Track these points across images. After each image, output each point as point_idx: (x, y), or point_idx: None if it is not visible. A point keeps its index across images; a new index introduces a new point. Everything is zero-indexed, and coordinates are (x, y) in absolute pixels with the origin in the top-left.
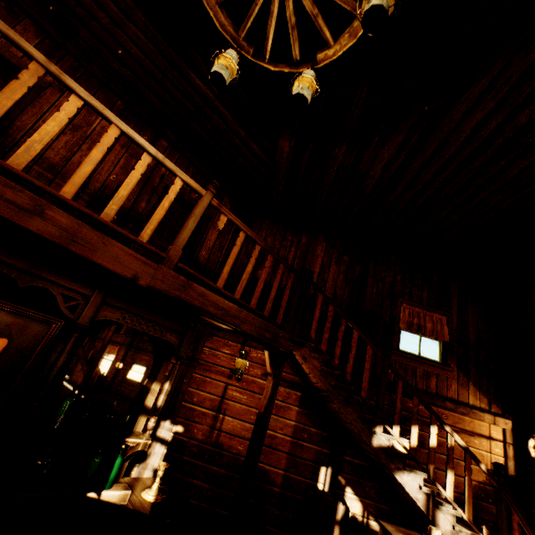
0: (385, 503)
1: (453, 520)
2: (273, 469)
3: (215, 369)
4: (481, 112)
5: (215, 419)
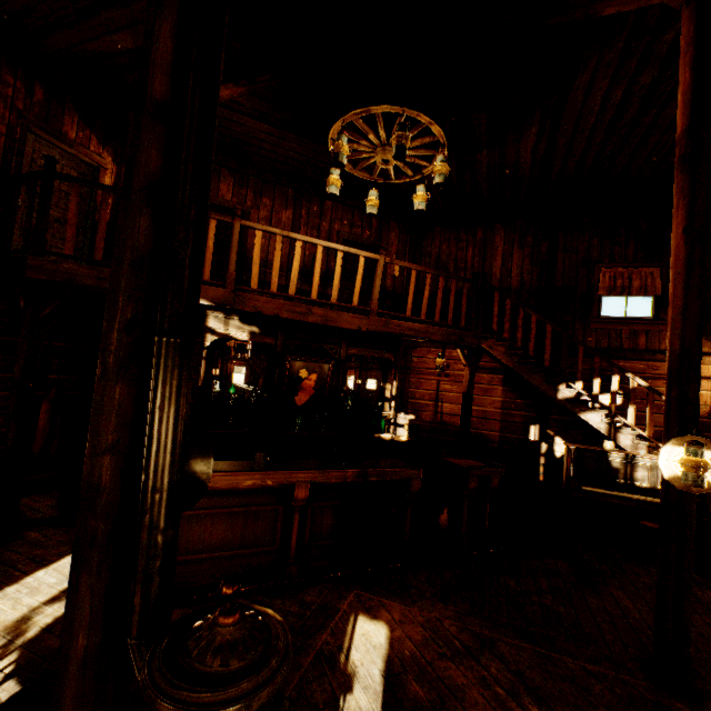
0: (593, 444)
1: (633, 438)
2: (490, 432)
3: (426, 372)
4: (599, 90)
5: (435, 406)
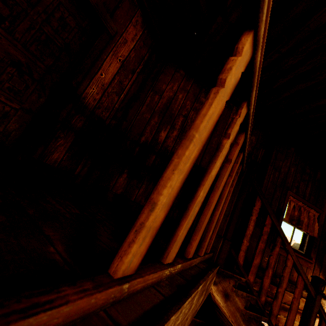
0: None
1: None
2: None
3: None
4: None
5: None
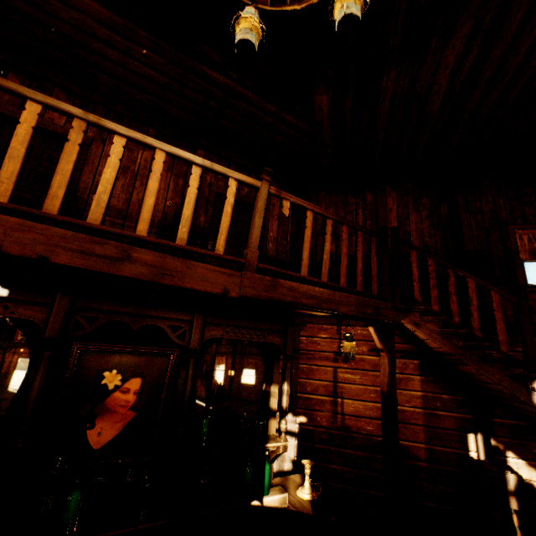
0: None
1: None
2: (412, 444)
3: (318, 356)
4: None
5: (334, 404)
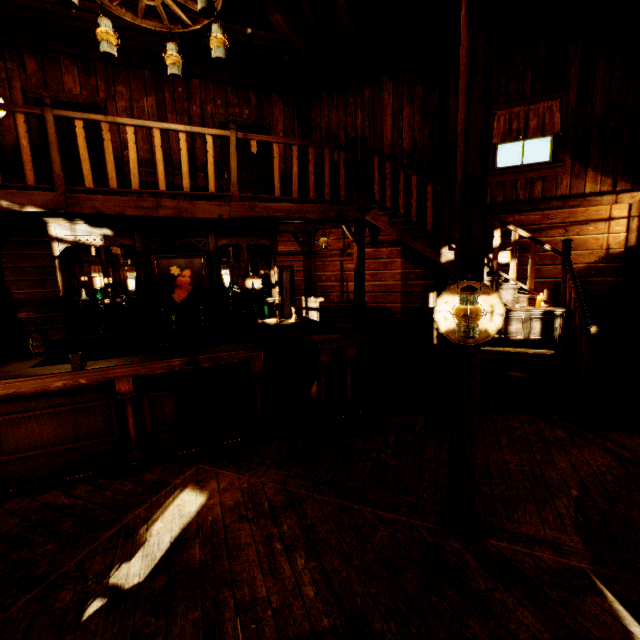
0: None
1: (514, 292)
2: (393, 305)
3: (329, 255)
4: None
5: (341, 287)
